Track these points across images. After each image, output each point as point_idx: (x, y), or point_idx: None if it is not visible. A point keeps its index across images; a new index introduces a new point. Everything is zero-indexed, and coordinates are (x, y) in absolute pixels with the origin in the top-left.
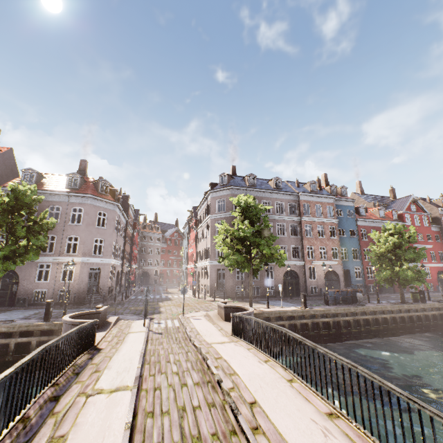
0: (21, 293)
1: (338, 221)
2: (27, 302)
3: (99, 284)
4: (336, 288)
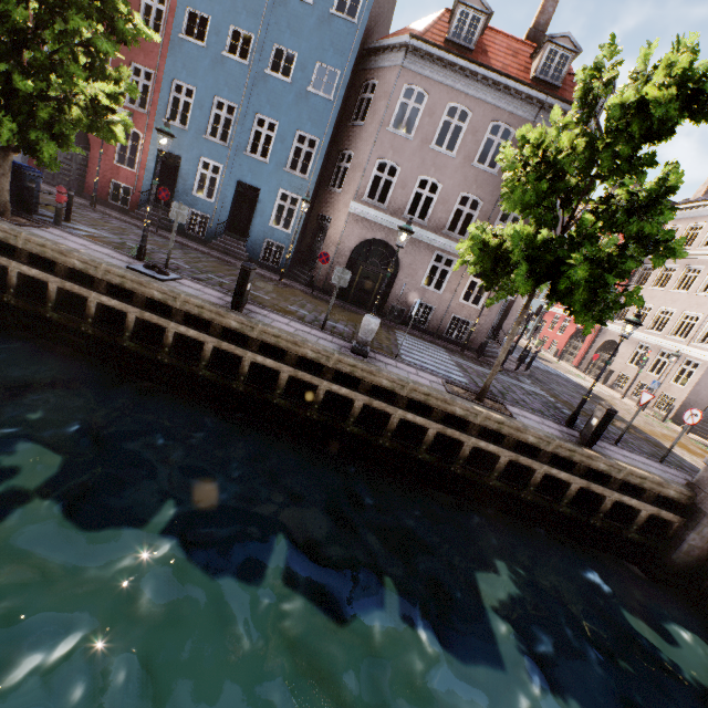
0: (395, 298)
1: None
2: (402, 317)
3: (503, 323)
4: None
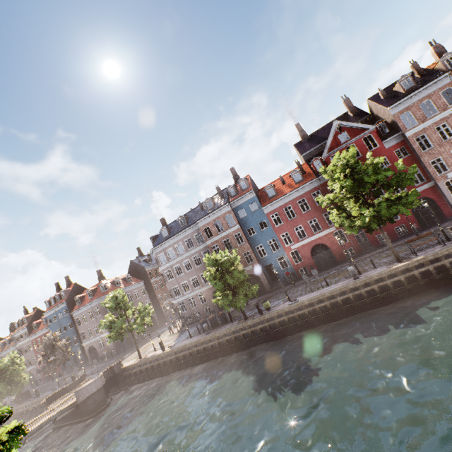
0: (100, 355)
1: (239, 225)
2: (103, 358)
3: (126, 338)
4: (261, 288)
